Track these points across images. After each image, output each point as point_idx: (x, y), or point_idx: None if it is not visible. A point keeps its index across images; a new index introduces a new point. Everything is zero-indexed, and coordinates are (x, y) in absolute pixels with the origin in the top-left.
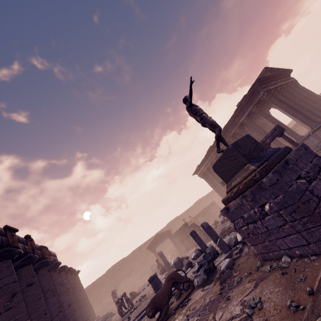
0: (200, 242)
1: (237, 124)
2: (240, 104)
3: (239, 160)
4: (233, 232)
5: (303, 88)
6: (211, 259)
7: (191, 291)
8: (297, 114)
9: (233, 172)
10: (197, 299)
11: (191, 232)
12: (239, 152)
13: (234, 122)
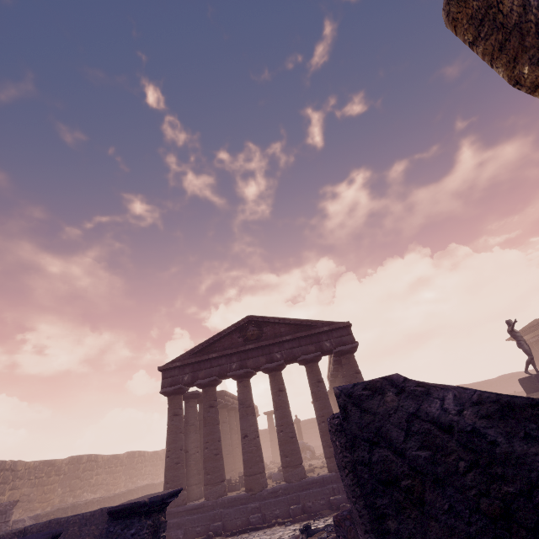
0: None
1: None
2: None
3: (537, 386)
4: None
5: None
6: None
7: None
8: None
9: (532, 390)
10: None
11: None
12: (538, 381)
13: None
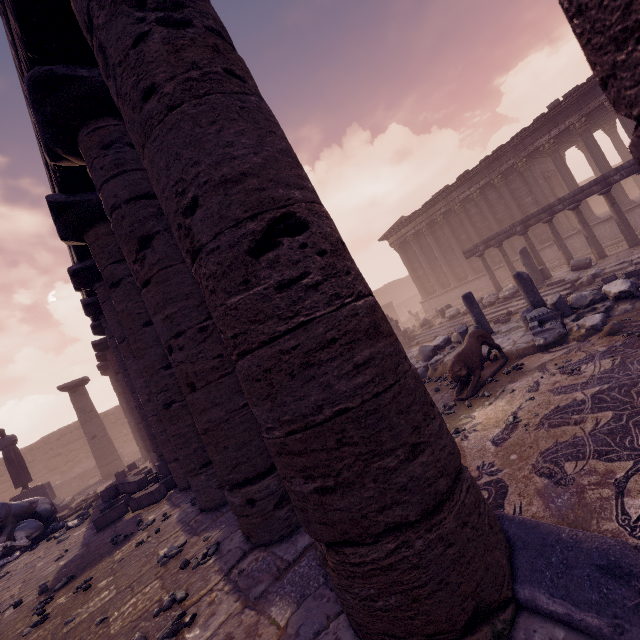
0: (480, 312)
1: (527, 148)
2: (559, 104)
3: None
4: (495, 325)
5: None
6: (562, 314)
7: (505, 361)
8: None
9: None
10: (556, 357)
11: (469, 294)
12: None
13: (524, 143)
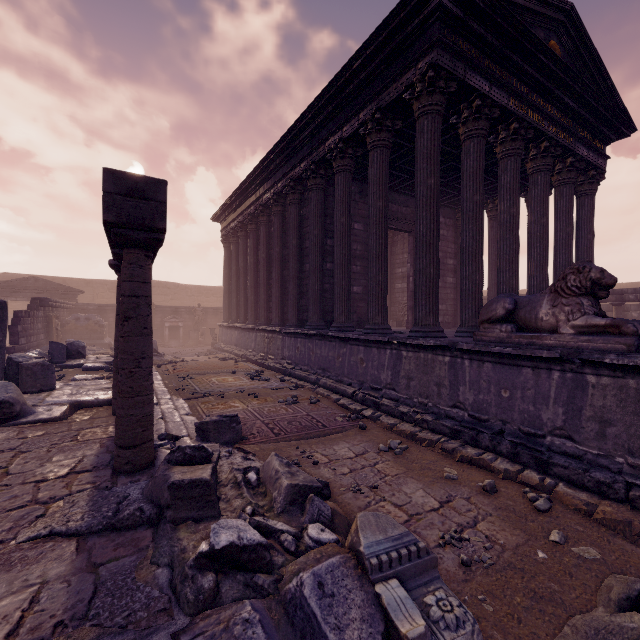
0: None
1: (320, 148)
2: (350, 64)
3: None
4: None
5: (590, 211)
6: None
7: None
8: (428, 246)
9: None
10: None
11: None
12: None
13: (320, 135)
